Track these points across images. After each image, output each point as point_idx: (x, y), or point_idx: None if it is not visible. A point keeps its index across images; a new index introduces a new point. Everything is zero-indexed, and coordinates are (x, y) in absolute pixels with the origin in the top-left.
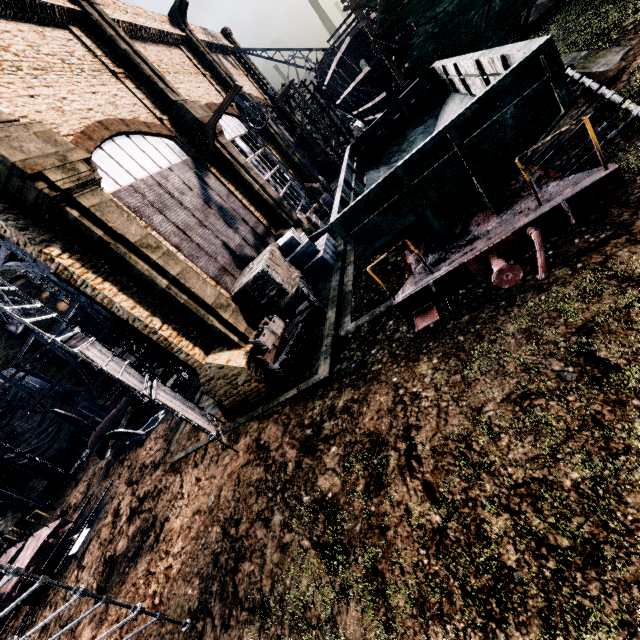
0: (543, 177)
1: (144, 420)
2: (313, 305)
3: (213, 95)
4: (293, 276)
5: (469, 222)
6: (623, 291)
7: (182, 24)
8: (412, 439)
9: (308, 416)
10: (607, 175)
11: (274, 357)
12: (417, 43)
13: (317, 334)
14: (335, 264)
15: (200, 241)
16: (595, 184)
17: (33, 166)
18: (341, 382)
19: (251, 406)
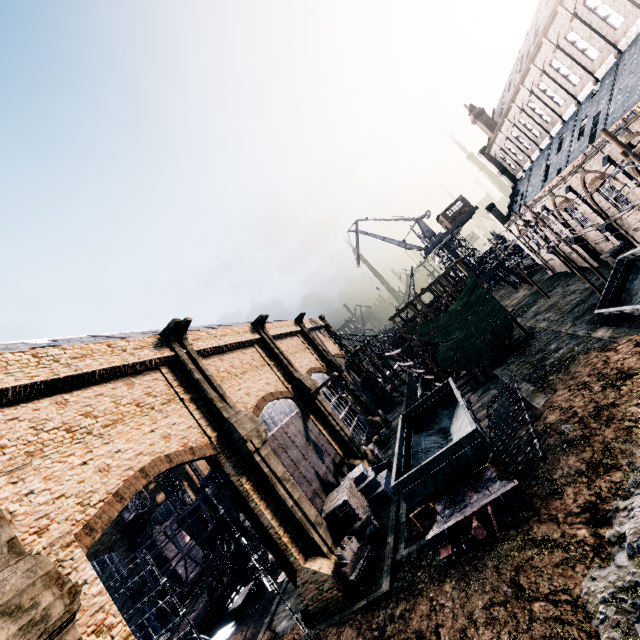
0: (496, 476)
1: (209, 633)
2: (377, 530)
3: (313, 361)
4: (363, 504)
5: (465, 493)
6: (532, 548)
7: (300, 323)
8: (439, 633)
9: (375, 621)
10: (515, 486)
11: (351, 569)
12: (442, 350)
13: (380, 555)
14: (393, 496)
15: (303, 470)
16: (511, 489)
17: (249, 437)
18: (398, 596)
19: (329, 614)
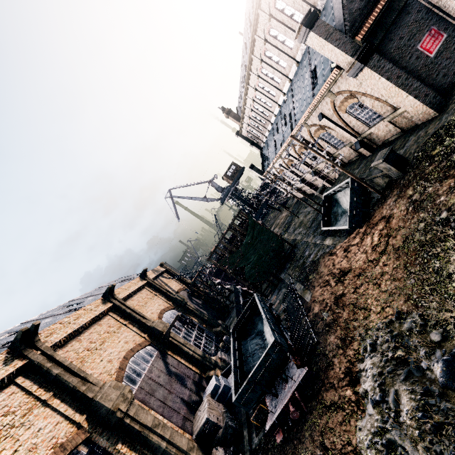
0: (295, 366)
1: None
2: (235, 430)
3: (161, 304)
4: (221, 412)
5: (281, 384)
6: (326, 413)
7: (145, 277)
8: None
9: None
10: (306, 371)
11: None
12: (247, 271)
13: (242, 449)
14: None
15: (171, 404)
16: (305, 374)
17: (116, 406)
18: None
19: None
